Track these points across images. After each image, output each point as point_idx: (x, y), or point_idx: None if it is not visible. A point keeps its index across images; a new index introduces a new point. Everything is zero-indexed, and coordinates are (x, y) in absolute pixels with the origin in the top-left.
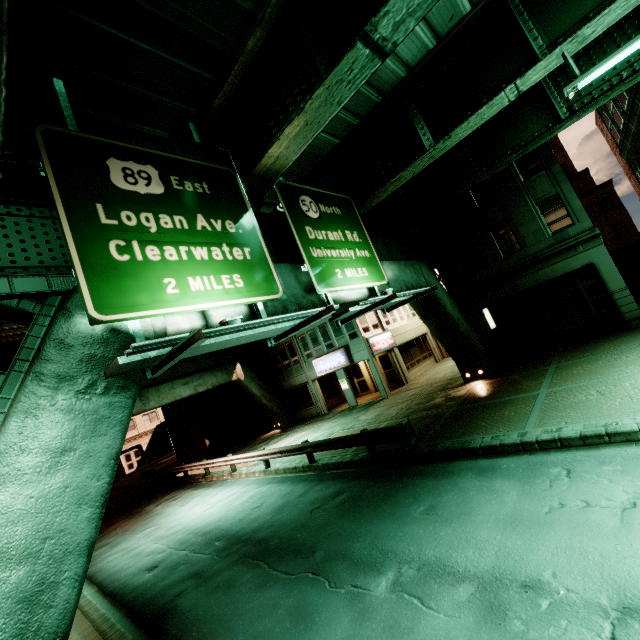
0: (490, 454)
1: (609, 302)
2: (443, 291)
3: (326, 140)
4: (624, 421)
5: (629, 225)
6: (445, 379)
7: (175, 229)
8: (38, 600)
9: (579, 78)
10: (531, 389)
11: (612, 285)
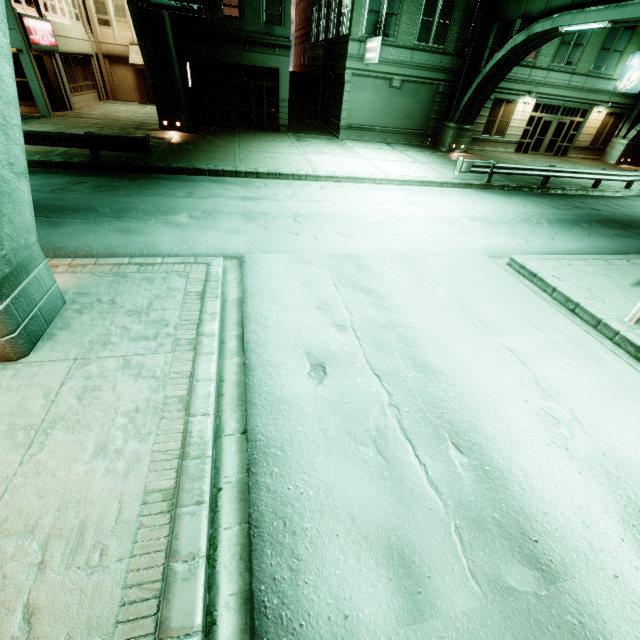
0: (214, 176)
1: (275, 107)
2: (168, 15)
3: None
4: (286, 170)
5: None
6: (132, 121)
7: None
8: (6, 133)
9: None
10: (228, 147)
11: (282, 94)
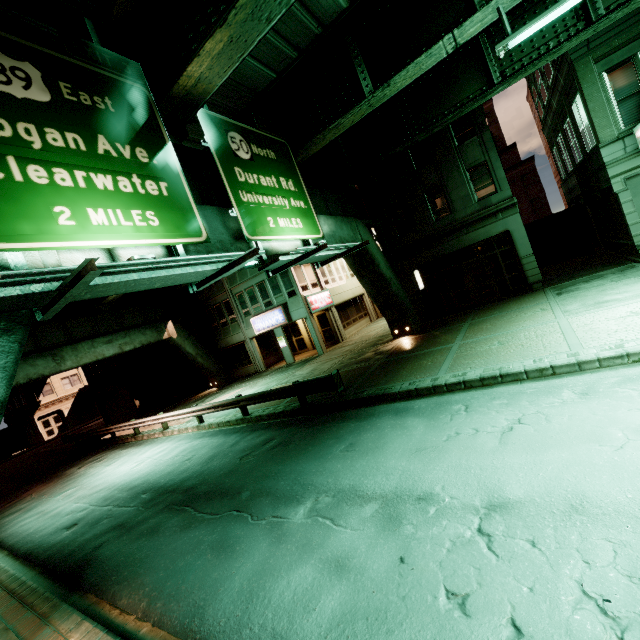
0: (407, 398)
1: (518, 267)
2: (378, 250)
3: (261, 72)
4: (515, 365)
5: (543, 201)
6: (377, 336)
7: (68, 149)
8: None
9: (510, 37)
10: (447, 342)
11: (522, 251)
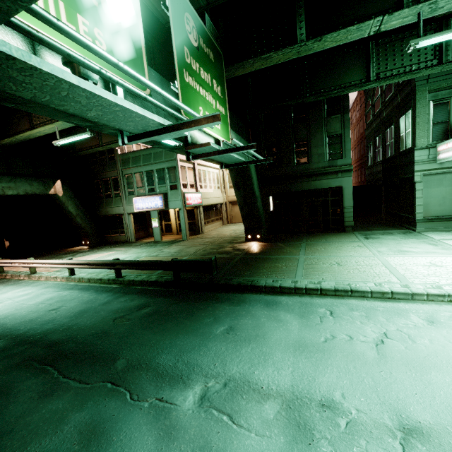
0: (270, 292)
1: (340, 213)
2: (255, 173)
3: None
4: (360, 284)
5: None
6: (231, 236)
7: None
8: None
9: (422, 38)
10: (293, 254)
11: (346, 203)
